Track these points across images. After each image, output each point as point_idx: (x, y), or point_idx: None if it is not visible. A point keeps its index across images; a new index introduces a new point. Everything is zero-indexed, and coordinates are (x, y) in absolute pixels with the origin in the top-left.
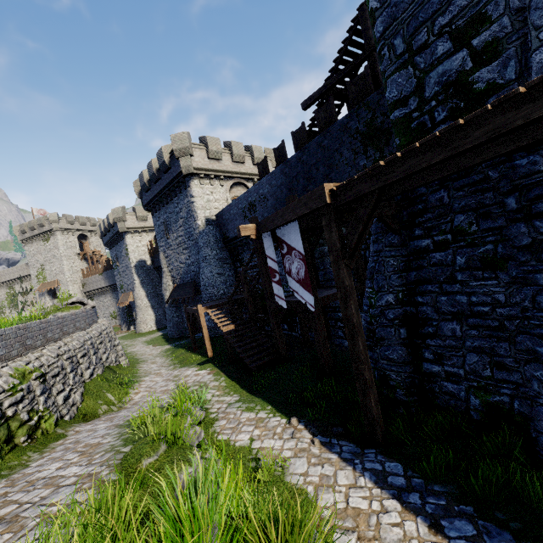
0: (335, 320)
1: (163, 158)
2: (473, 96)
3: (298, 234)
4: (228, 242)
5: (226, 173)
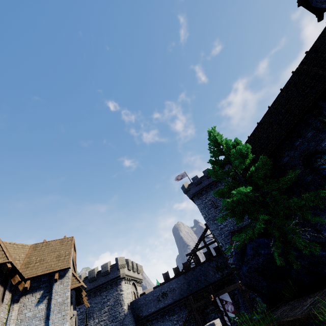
0: None
1: (108, 268)
2: None
3: (228, 296)
4: (140, 319)
5: (131, 277)
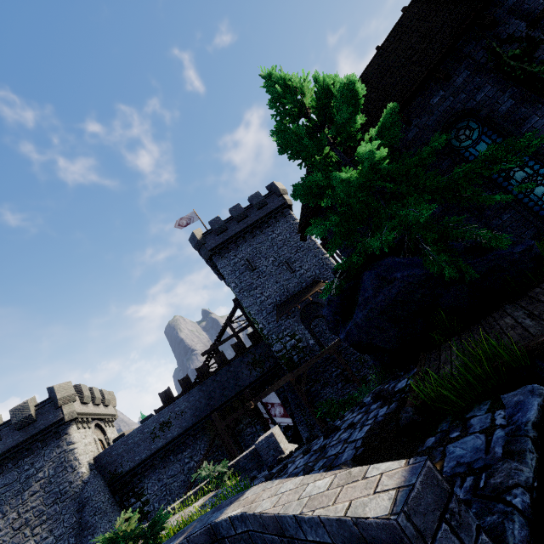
0: None
1: (29, 411)
2: (300, 349)
3: (275, 396)
4: (120, 478)
5: (91, 415)
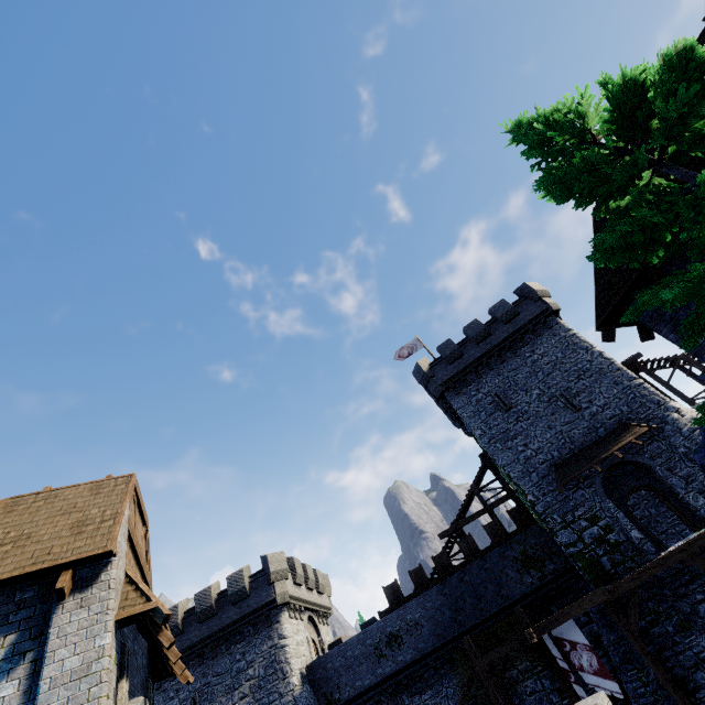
0: None
1: (243, 582)
2: (611, 544)
3: (576, 628)
4: None
5: (304, 603)
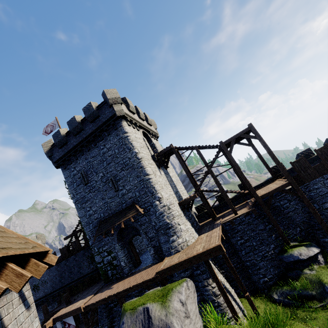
0: None
1: None
2: (114, 266)
3: (72, 318)
4: None
5: None
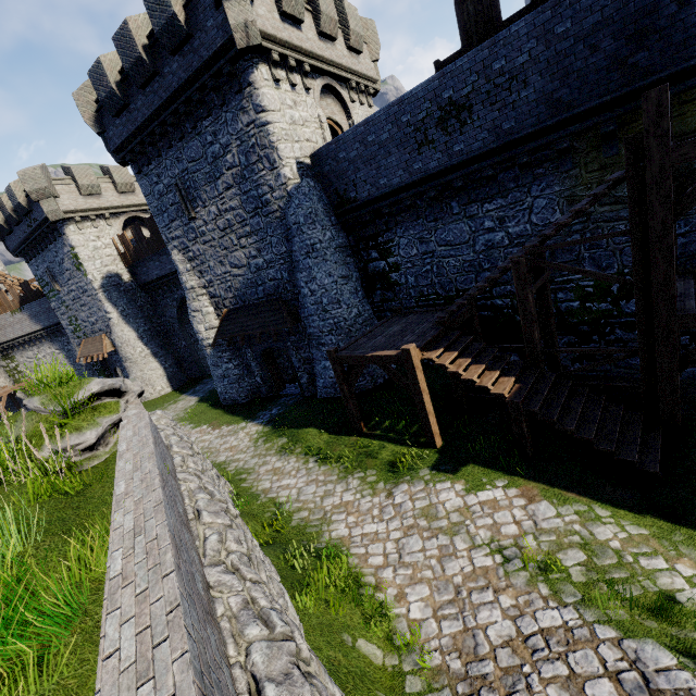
0: (694, 334)
1: (169, 5)
2: None
3: None
4: (352, 210)
5: (311, 59)
